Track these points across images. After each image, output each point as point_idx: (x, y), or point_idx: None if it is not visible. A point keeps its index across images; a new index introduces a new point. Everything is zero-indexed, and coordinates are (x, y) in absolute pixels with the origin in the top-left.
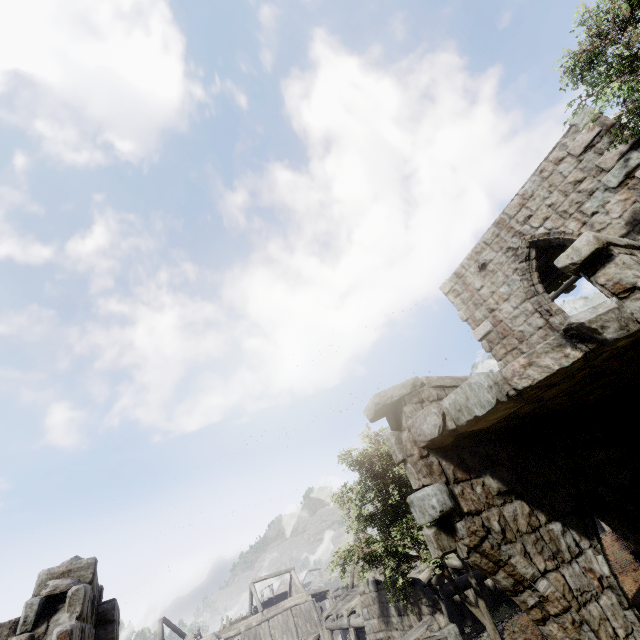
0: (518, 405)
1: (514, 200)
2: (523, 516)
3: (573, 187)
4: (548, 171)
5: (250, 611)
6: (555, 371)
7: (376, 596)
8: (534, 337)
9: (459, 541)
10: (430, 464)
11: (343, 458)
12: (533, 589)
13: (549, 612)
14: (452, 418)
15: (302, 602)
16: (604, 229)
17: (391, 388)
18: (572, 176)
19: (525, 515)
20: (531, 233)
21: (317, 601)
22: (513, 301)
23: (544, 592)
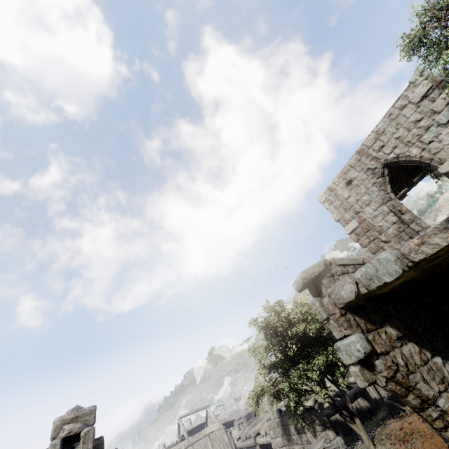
0: (415, 273)
1: (370, 135)
2: (416, 353)
3: (414, 125)
4: (395, 114)
5: (179, 439)
6: (444, 247)
7: (279, 421)
8: (390, 230)
9: (378, 374)
10: (348, 320)
11: (252, 323)
12: (435, 405)
13: (448, 421)
14: (364, 285)
15: (216, 429)
16: (438, 152)
17: (311, 267)
18: (413, 117)
19: (417, 353)
20: (384, 157)
21: (226, 428)
22: (373, 205)
23: (443, 407)
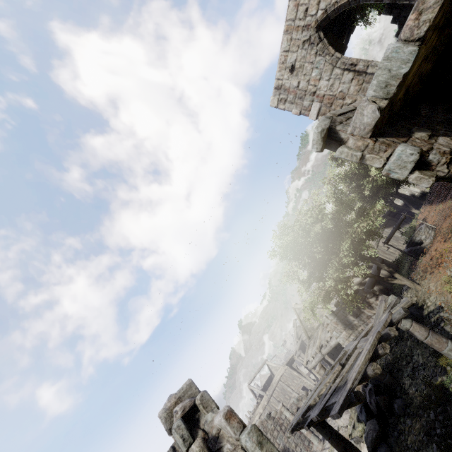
0: (425, 51)
1: (290, 6)
2: (450, 141)
3: None
4: None
5: (259, 399)
6: (443, 0)
7: (336, 319)
8: (351, 89)
9: (436, 167)
10: (383, 142)
11: (272, 254)
12: None
13: None
14: (382, 98)
15: (283, 372)
16: None
17: (319, 123)
18: None
19: (450, 140)
20: (314, 20)
21: (290, 366)
22: (325, 76)
23: None
